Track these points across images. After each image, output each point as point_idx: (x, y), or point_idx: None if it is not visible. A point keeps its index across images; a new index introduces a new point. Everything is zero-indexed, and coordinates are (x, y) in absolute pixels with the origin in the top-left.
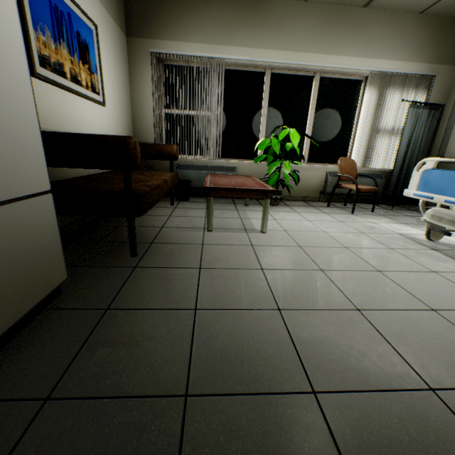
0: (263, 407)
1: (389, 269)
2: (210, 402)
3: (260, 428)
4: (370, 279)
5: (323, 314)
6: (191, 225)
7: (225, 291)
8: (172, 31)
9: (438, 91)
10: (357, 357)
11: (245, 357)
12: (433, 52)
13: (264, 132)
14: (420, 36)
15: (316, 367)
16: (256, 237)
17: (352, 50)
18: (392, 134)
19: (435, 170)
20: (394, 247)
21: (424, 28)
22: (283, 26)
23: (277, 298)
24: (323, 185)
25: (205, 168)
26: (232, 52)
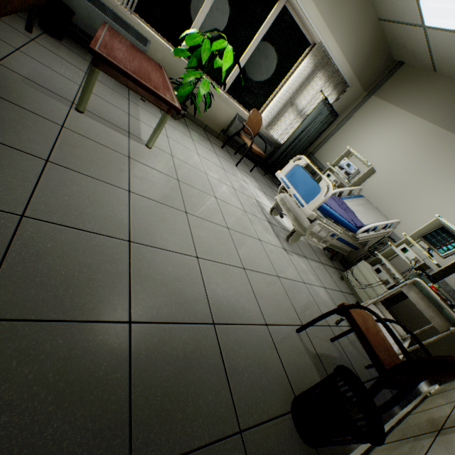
0: (75, 333)
1: (235, 229)
2: (10, 328)
3: (65, 352)
4: (219, 234)
5: (169, 255)
6: (53, 87)
7: (73, 204)
8: None
9: (343, 101)
10: (178, 296)
11: (73, 284)
12: (361, 65)
13: (201, 21)
14: (365, 42)
15: (141, 302)
16: (138, 149)
17: (322, 3)
18: (299, 114)
19: (302, 169)
20: (248, 211)
21: (371, 37)
22: None
23: (133, 229)
24: (229, 125)
25: (105, 9)
26: None
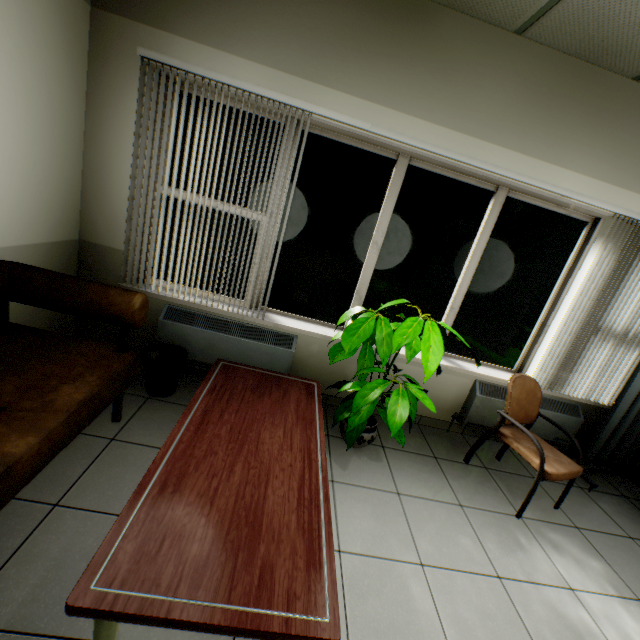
0: None
1: None
2: None
3: None
4: None
5: None
6: None
7: None
8: (204, 21)
9: None
10: None
11: None
12: None
13: (368, 278)
14: None
15: None
16: None
17: (586, 161)
18: (620, 340)
19: None
20: None
21: None
22: (456, 75)
23: None
24: (464, 402)
25: (230, 326)
26: (333, 101)
